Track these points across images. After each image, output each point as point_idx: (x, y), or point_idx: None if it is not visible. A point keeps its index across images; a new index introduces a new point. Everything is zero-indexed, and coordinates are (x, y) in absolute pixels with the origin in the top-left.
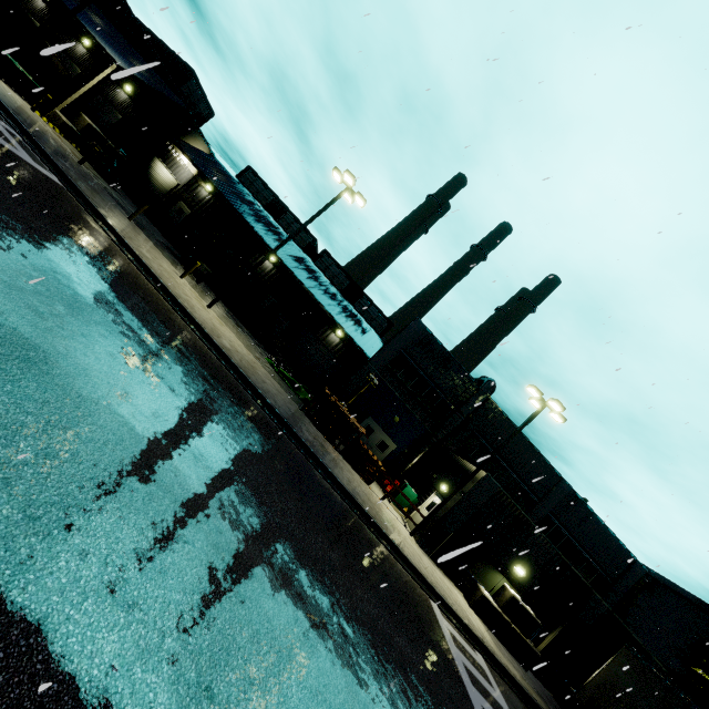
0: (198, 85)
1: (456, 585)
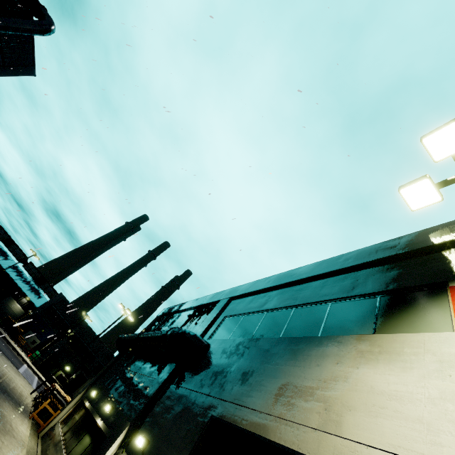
0: None
1: (44, 376)
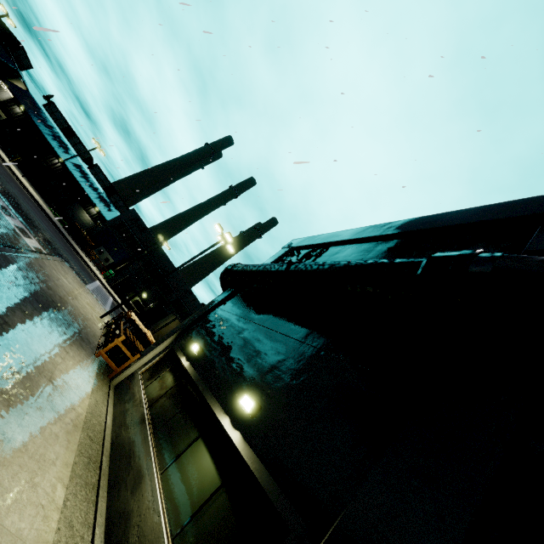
0: (25, 53)
1: (120, 298)
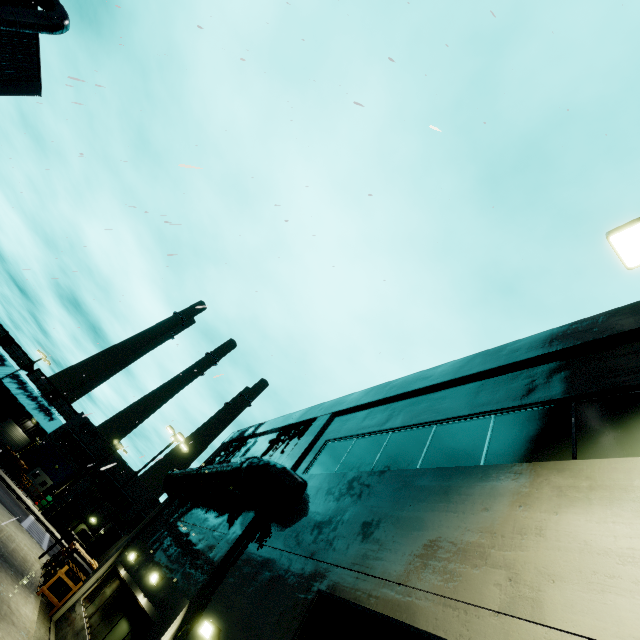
0: None
1: (59, 532)
